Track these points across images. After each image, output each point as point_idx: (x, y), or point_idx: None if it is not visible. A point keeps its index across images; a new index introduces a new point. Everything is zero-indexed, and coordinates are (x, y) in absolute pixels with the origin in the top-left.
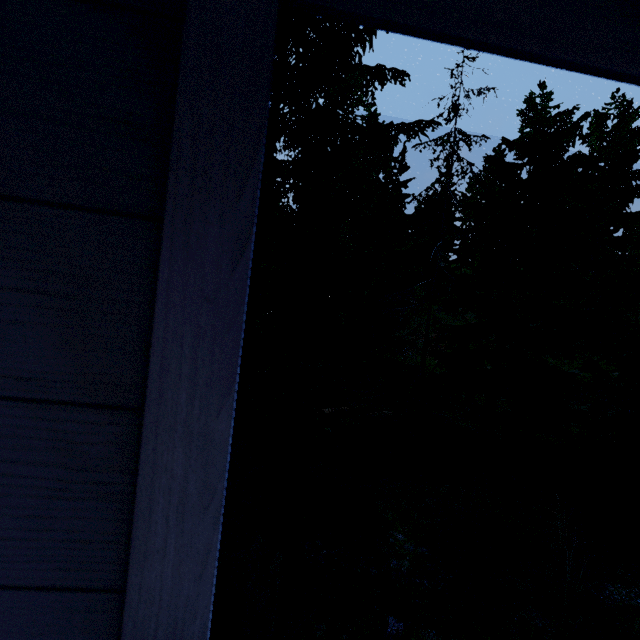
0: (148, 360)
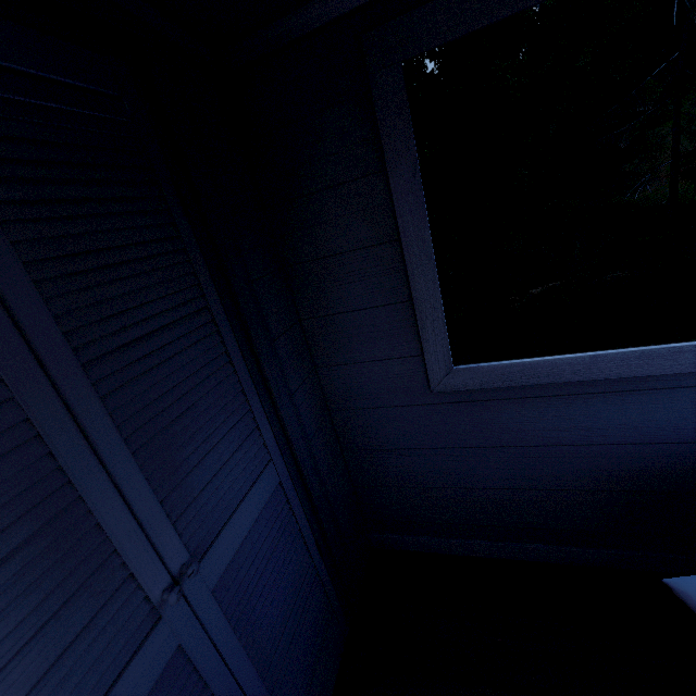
0: (396, 222)
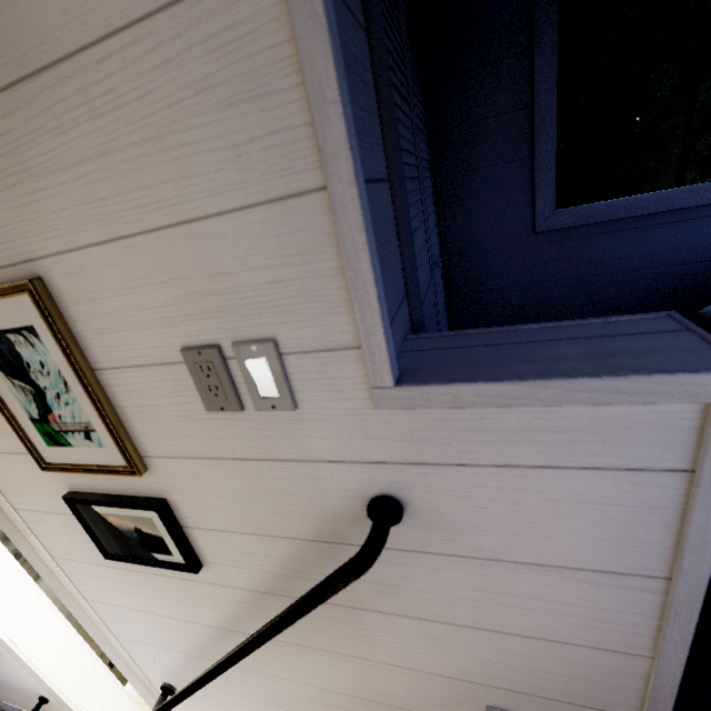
0: (531, 92)
